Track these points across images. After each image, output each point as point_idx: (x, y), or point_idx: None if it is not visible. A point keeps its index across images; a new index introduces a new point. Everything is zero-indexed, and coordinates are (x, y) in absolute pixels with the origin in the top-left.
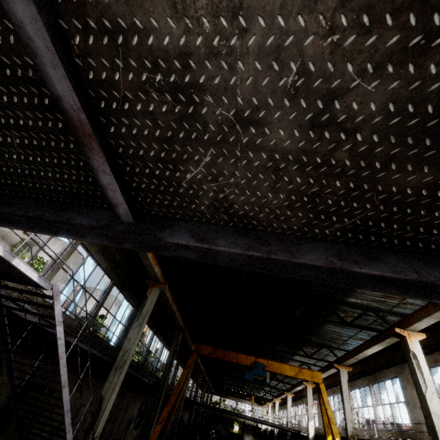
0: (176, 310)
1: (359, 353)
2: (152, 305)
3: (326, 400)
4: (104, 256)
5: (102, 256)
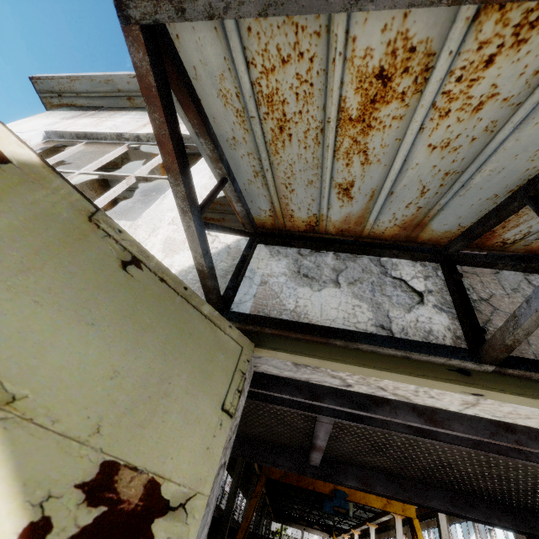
0: None
1: None
2: None
3: None
4: None
5: None
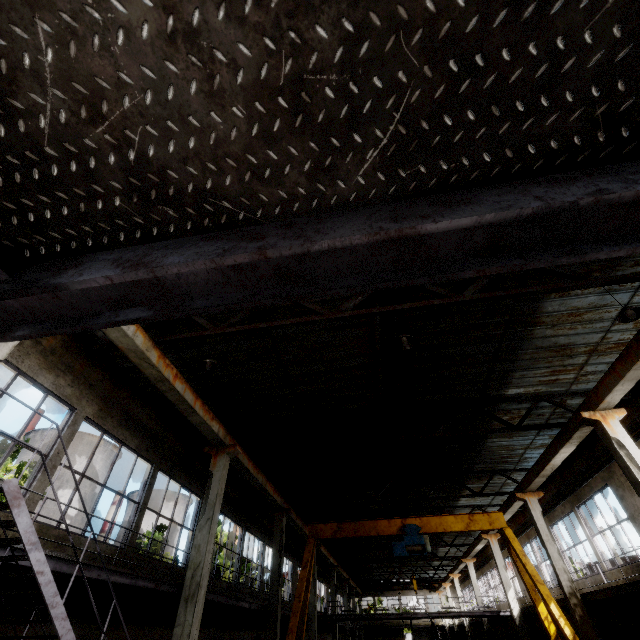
0: (265, 482)
1: (545, 467)
2: (222, 484)
3: (520, 551)
4: (130, 430)
5: (125, 430)
